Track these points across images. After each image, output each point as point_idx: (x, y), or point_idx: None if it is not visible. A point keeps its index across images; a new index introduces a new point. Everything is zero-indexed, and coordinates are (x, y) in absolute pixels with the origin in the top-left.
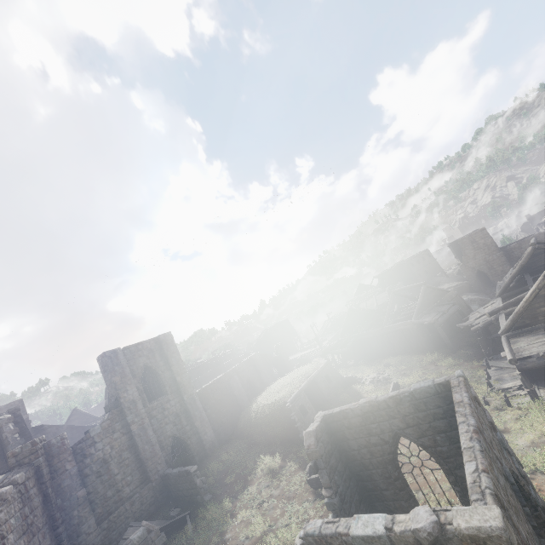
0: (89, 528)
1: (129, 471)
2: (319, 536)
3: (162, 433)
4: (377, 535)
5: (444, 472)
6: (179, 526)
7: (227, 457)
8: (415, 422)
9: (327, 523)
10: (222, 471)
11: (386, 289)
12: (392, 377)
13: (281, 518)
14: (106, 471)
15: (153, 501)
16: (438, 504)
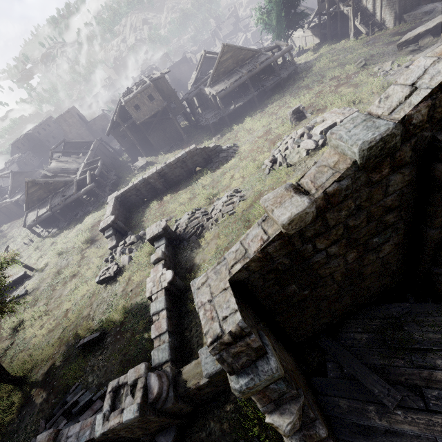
0: None
1: None
2: None
3: None
4: None
5: None
6: None
7: None
8: None
9: None
10: None
11: (15, 161)
12: None
13: None
14: None
15: None
16: None
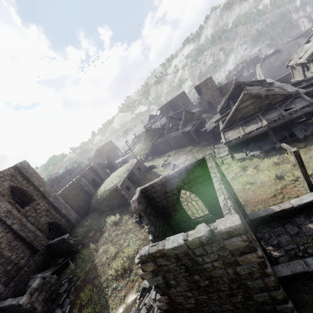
0: (0, 291)
1: (20, 251)
2: (148, 254)
3: (39, 223)
4: (180, 245)
5: (201, 200)
6: (65, 267)
7: (88, 223)
8: (188, 181)
9: (152, 246)
10: (86, 231)
11: (164, 116)
12: (171, 161)
13: (124, 243)
14: (0, 257)
15: (44, 260)
16: (199, 214)
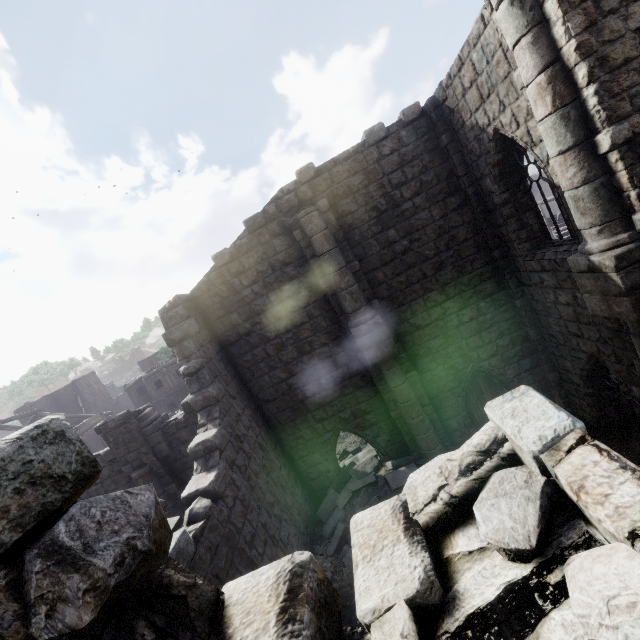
0: None
1: None
2: None
3: None
4: None
5: None
6: None
7: None
8: None
9: None
10: None
11: None
12: None
13: None
14: None
15: None
16: None
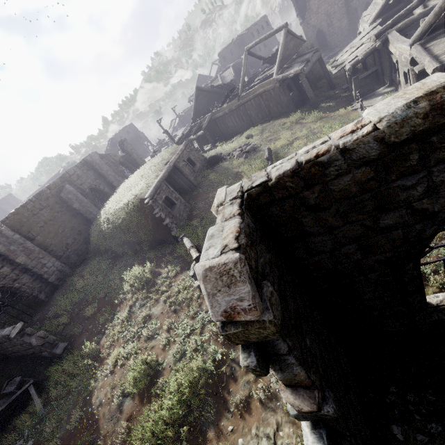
0: None
1: None
2: None
3: None
4: None
5: None
6: (23, 401)
7: (83, 284)
8: None
9: None
10: (80, 302)
11: (230, 65)
12: (259, 146)
13: (171, 347)
14: None
15: None
16: None
